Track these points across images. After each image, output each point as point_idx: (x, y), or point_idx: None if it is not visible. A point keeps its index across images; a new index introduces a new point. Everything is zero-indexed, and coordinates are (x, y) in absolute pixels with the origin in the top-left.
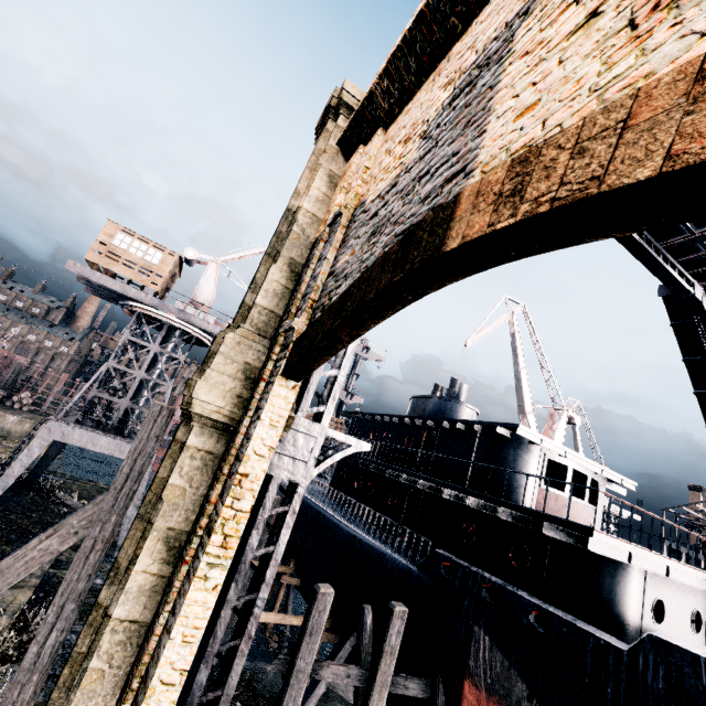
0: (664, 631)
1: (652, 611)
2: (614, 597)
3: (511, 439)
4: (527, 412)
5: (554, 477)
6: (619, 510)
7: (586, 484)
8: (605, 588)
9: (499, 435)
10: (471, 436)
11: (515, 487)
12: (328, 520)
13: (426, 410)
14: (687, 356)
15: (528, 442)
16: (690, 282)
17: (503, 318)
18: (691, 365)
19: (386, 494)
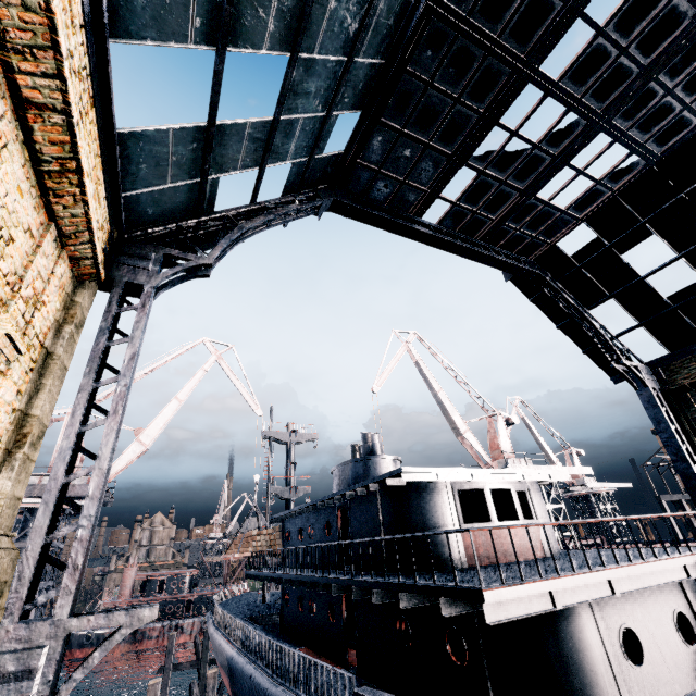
0: (653, 670)
1: (623, 652)
2: (567, 662)
3: (408, 486)
4: (463, 431)
5: (496, 497)
6: (605, 485)
7: (513, 499)
8: (551, 654)
9: (395, 486)
10: (373, 499)
11: (433, 543)
12: (257, 687)
13: (345, 481)
14: (559, 323)
15: (428, 482)
16: (520, 260)
17: (400, 351)
18: (566, 329)
19: (326, 609)
